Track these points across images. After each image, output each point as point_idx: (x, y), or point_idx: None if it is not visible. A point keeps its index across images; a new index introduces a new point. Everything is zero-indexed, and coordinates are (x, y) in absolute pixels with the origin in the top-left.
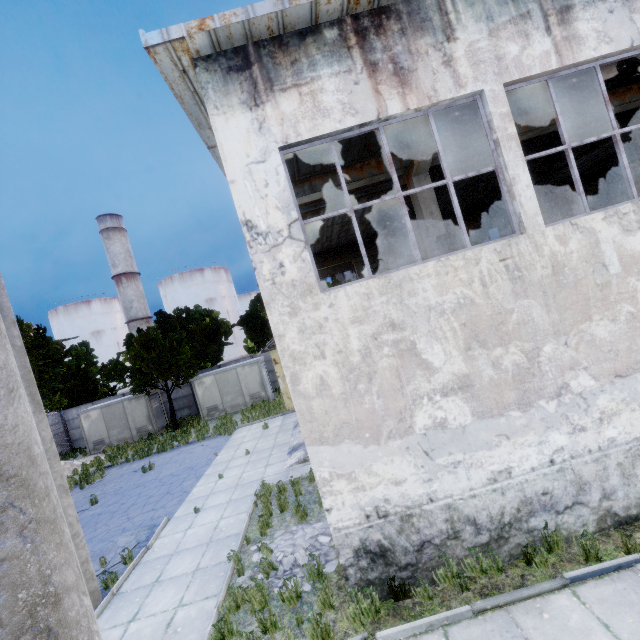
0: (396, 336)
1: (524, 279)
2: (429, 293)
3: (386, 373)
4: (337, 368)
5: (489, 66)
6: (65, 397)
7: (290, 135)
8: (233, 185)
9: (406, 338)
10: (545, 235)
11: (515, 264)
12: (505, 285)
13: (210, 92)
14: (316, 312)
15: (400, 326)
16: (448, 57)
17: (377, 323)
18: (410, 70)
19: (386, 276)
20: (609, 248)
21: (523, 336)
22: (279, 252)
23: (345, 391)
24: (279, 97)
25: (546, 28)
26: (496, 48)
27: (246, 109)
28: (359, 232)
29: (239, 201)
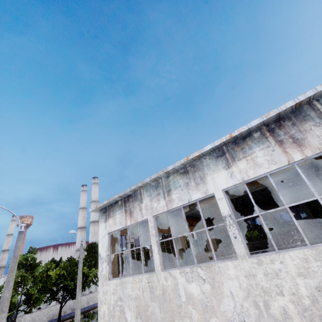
0: (121, 303)
1: (154, 293)
2: (129, 289)
3: (117, 317)
4: (107, 309)
5: (149, 210)
6: (133, 268)
7: (110, 230)
8: (99, 243)
9: (123, 305)
10: (161, 275)
11: (152, 285)
12: (148, 293)
13: (100, 218)
14: (106, 287)
15: (122, 299)
16: (141, 208)
17: (117, 296)
18: (133, 212)
19: (121, 279)
20: (181, 287)
21: (152, 319)
22: (103, 264)
23: (108, 319)
24: (109, 219)
25: (164, 197)
26: (151, 204)
27: (104, 222)
28: (120, 261)
29: (99, 247)
